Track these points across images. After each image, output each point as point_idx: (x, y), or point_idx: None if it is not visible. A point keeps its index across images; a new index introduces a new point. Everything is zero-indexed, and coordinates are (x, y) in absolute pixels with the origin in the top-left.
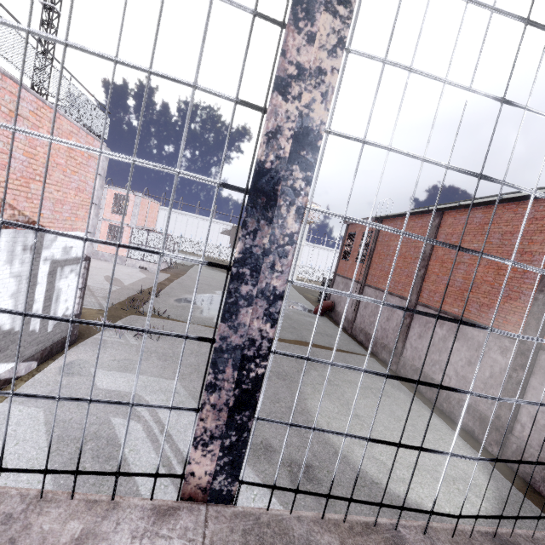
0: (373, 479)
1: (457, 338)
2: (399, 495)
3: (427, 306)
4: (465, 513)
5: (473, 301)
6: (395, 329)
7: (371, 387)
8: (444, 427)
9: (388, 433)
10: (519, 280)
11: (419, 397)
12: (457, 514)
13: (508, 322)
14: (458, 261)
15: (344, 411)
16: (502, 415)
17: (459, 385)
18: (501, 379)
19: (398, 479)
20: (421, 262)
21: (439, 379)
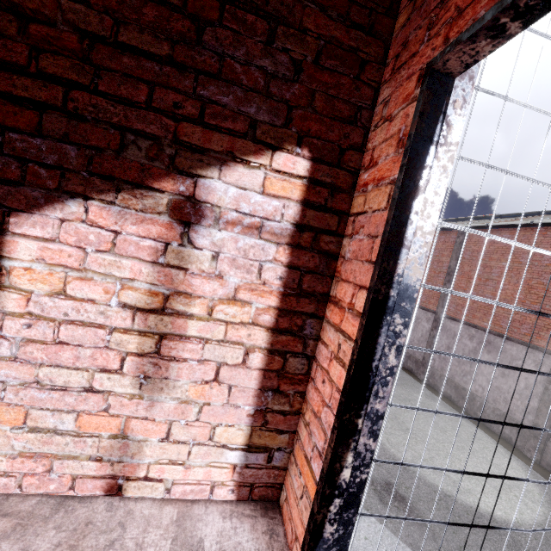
0: (444, 491)
1: (489, 351)
2: (471, 505)
3: (455, 319)
4: (529, 518)
5: (503, 317)
6: (421, 340)
7: (409, 398)
8: (483, 436)
9: (440, 445)
10: (550, 299)
11: (452, 406)
12: (523, 520)
13: (542, 338)
14: (486, 278)
15: (396, 426)
16: (540, 423)
17: (493, 395)
18: (536, 390)
19: (465, 491)
20: (446, 277)
21: (472, 389)
